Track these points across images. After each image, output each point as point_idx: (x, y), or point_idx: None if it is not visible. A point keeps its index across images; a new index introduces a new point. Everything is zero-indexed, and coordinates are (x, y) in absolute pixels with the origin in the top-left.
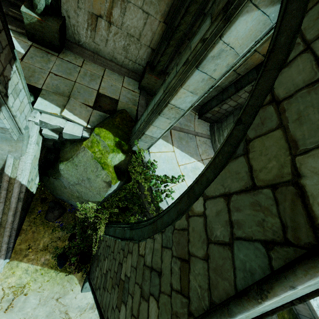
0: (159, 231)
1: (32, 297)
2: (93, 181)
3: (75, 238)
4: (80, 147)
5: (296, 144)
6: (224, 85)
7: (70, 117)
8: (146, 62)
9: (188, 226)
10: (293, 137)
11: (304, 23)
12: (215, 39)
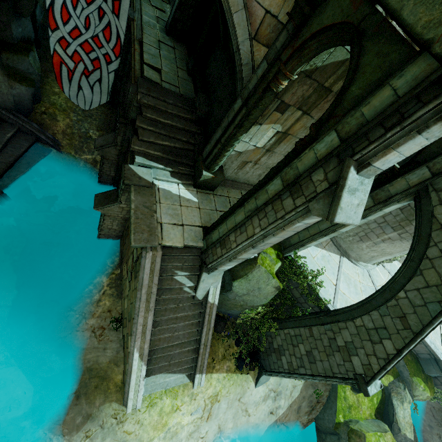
0: (370, 310)
1: (222, 402)
2: (263, 289)
3: (240, 342)
4: (256, 266)
5: (440, 274)
6: None
7: None
8: None
9: (398, 303)
10: (438, 272)
11: (432, 235)
12: (377, 210)
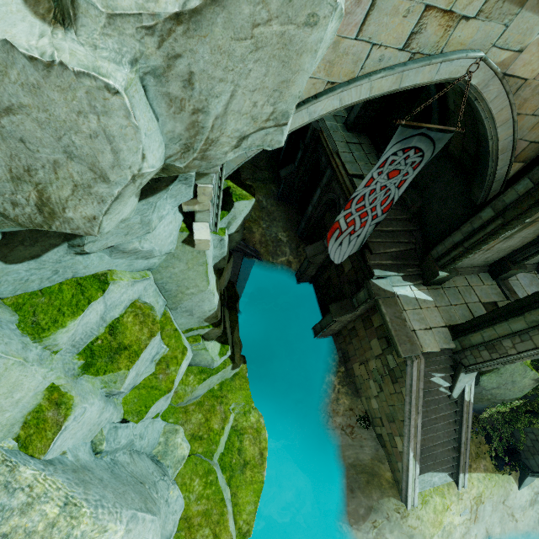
0: None
1: (487, 504)
2: (518, 382)
3: (490, 438)
4: None
5: None
6: None
7: None
8: (500, 257)
9: None
10: None
11: None
12: None
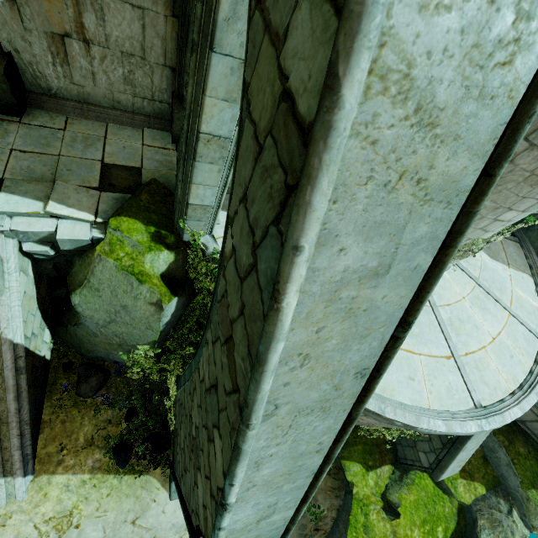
0: None
1: (89, 528)
2: (133, 309)
3: (136, 414)
4: (94, 257)
5: (278, 36)
6: None
7: (62, 212)
8: (170, 94)
9: (226, 284)
10: (275, 30)
11: None
12: None
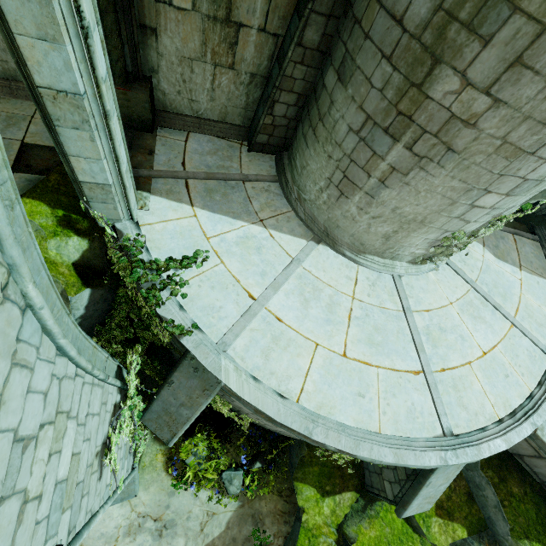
0: None
1: None
2: None
3: None
4: None
5: None
6: (264, 69)
7: None
8: None
9: None
10: None
11: None
12: None
